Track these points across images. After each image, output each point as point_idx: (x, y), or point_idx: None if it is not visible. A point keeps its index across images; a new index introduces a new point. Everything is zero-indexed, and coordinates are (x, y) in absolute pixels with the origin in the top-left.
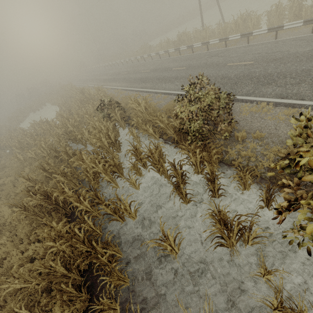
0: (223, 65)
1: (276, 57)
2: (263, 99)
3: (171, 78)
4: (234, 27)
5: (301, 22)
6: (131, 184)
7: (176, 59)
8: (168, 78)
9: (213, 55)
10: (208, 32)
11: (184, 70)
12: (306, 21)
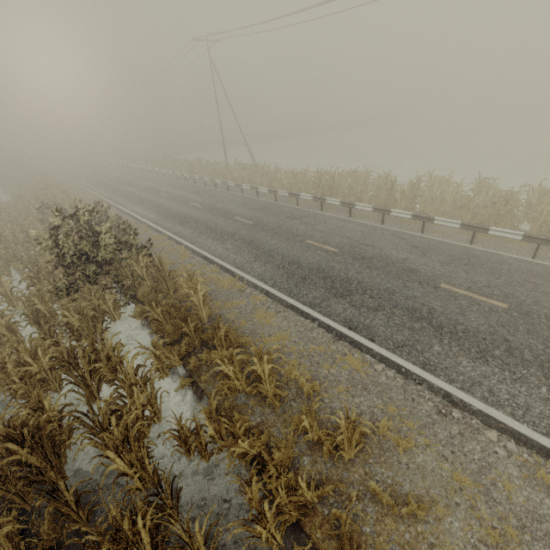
0: (188, 202)
1: (214, 207)
2: (168, 233)
3: (147, 201)
4: (227, 172)
5: (249, 186)
6: (19, 270)
7: (175, 184)
8: (145, 200)
9: (197, 192)
10: (210, 169)
11: (163, 197)
12: (251, 187)
